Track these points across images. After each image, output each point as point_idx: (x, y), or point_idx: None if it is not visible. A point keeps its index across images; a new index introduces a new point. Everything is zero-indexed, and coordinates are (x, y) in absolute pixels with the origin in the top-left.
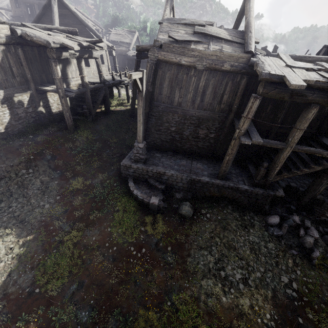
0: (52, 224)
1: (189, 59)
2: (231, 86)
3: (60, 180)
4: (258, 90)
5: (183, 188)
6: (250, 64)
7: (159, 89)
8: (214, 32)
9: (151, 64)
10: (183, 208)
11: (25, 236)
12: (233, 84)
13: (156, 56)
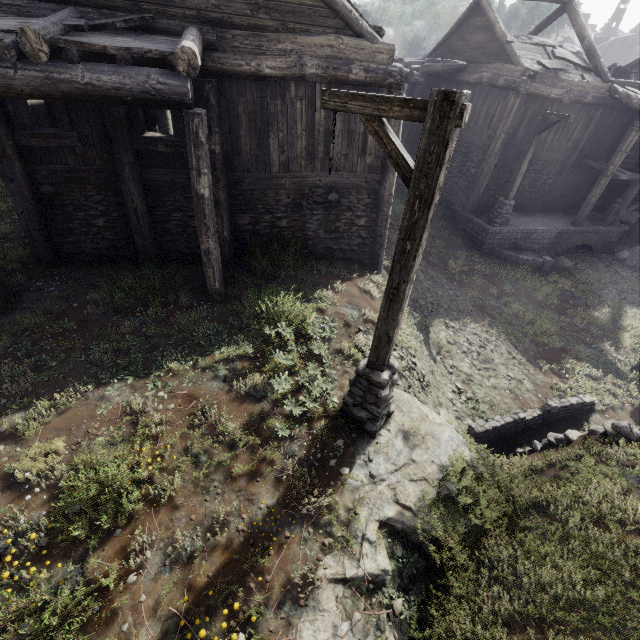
0: (485, 305)
1: (558, 92)
2: (584, 120)
3: (432, 267)
4: (637, 124)
5: (547, 246)
6: (616, 96)
7: (514, 131)
8: (570, 57)
9: (522, 99)
10: (565, 262)
11: (481, 320)
12: (586, 118)
13: (527, 88)
